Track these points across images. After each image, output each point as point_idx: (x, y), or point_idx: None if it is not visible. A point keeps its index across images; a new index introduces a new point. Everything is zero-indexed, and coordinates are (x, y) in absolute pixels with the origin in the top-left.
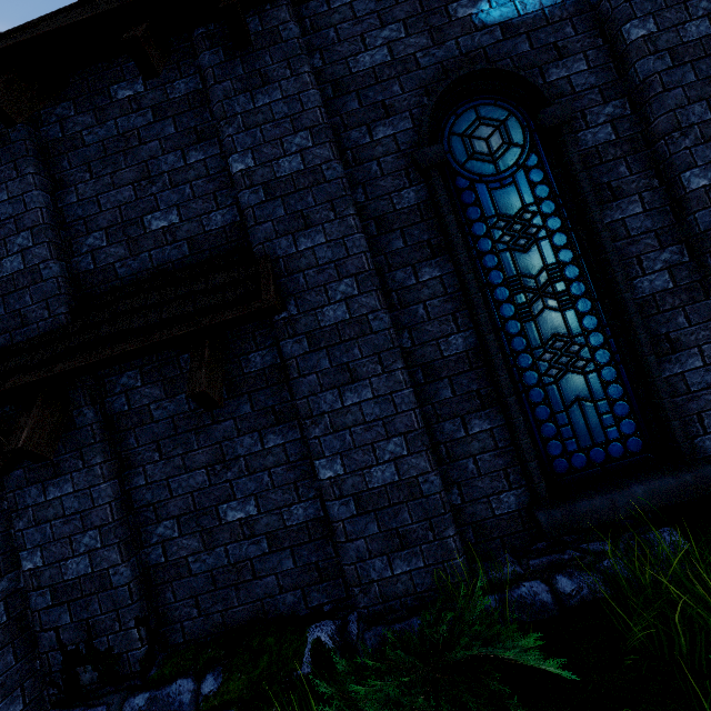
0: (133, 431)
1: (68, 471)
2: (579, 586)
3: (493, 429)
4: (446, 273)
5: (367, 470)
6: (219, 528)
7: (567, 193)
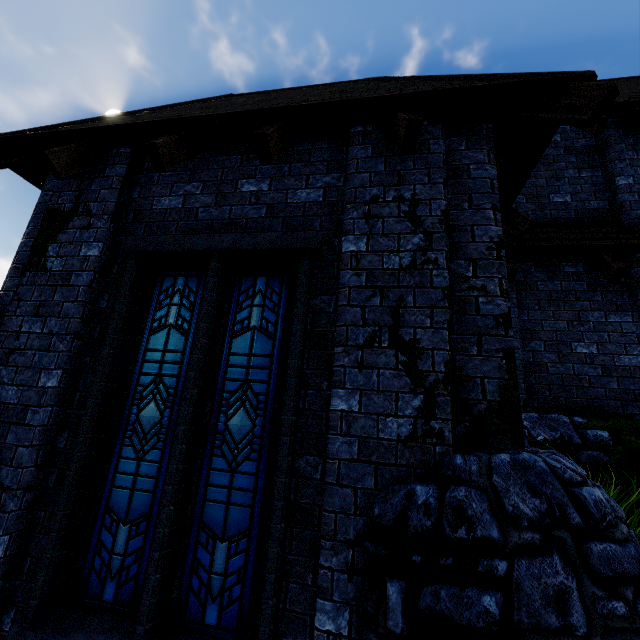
0: (524, 292)
1: None
2: None
3: None
4: None
5: None
6: (570, 354)
7: None
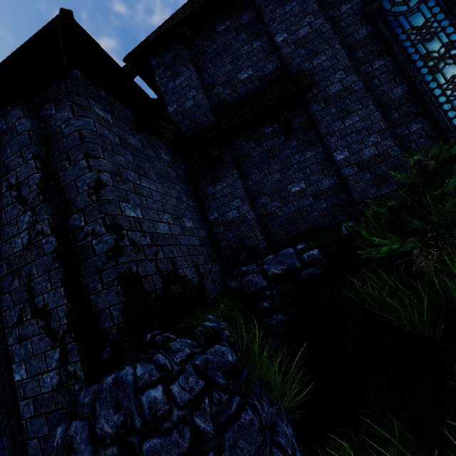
0: (244, 163)
1: (223, 178)
2: None
3: (424, 127)
4: (387, 62)
5: (360, 151)
6: (288, 196)
7: (451, 6)
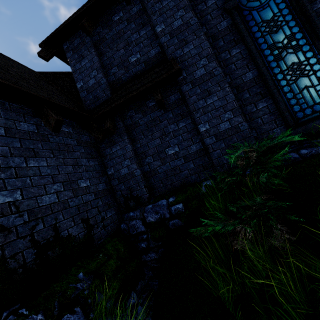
0: (134, 130)
1: (117, 142)
2: (310, 151)
3: (268, 105)
4: (242, 50)
5: (218, 125)
6: (166, 157)
7: (293, 3)
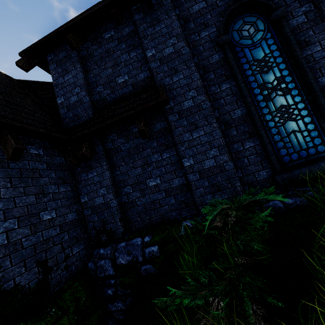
0: (115, 155)
1: (94, 168)
2: (295, 201)
3: (255, 145)
4: (232, 86)
5: (203, 162)
6: (146, 188)
7: (284, 46)
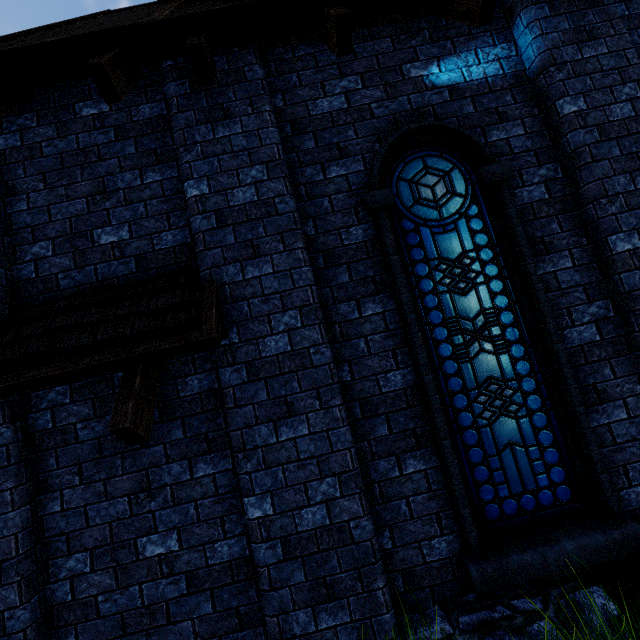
0: (55, 451)
1: None
2: None
3: (427, 470)
4: (388, 310)
5: (297, 511)
6: (136, 563)
7: (504, 244)
